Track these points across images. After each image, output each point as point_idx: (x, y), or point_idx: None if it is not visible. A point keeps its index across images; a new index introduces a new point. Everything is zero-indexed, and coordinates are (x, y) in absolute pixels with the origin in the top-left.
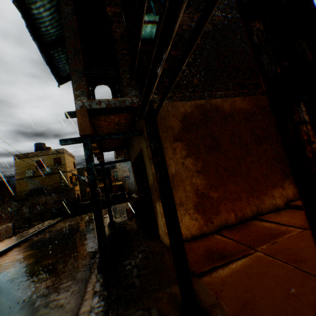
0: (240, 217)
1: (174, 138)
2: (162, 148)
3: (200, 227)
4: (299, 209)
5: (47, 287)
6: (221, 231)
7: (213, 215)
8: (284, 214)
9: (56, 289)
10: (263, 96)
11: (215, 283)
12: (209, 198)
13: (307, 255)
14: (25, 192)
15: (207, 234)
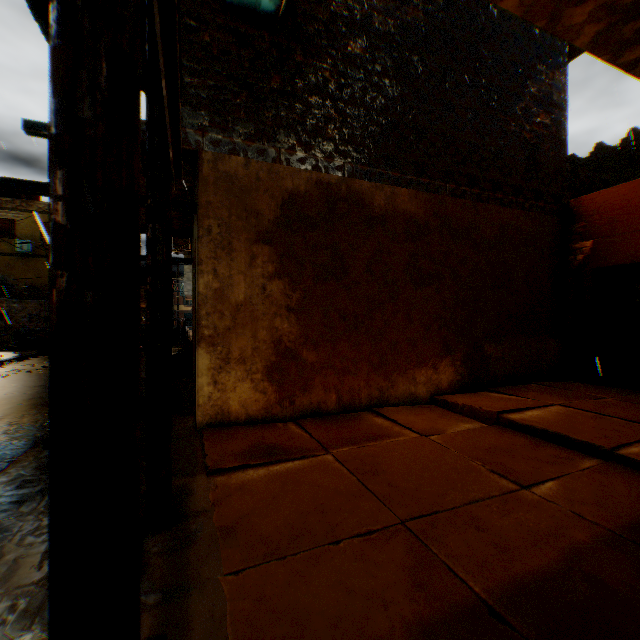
0: (346, 404)
1: (258, 234)
2: (169, 241)
3: (267, 406)
4: (447, 407)
5: None
6: (303, 420)
7: (297, 390)
8: (419, 410)
9: None
10: (454, 198)
11: (228, 486)
12: (299, 360)
13: (391, 468)
14: None
15: (278, 420)
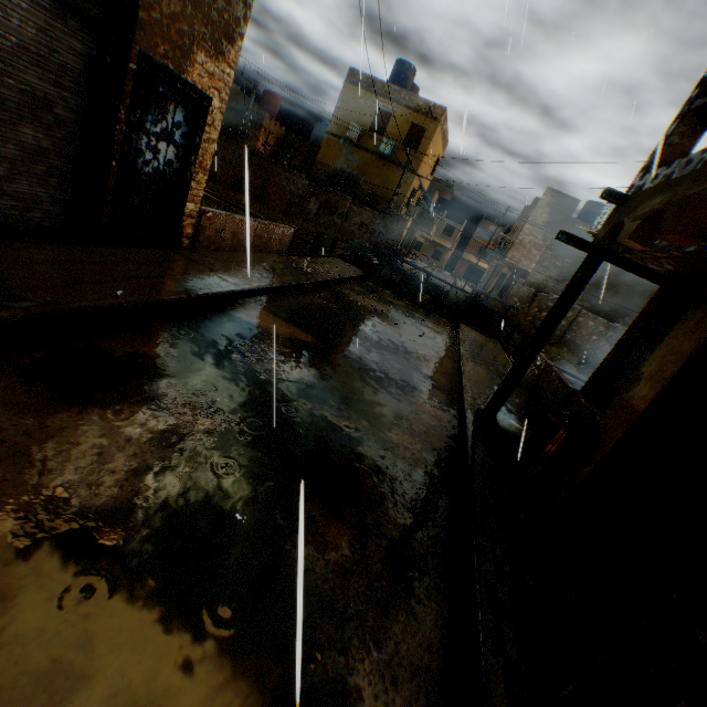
0: None
1: None
2: None
3: None
4: None
5: (339, 570)
6: None
7: None
8: None
9: (362, 622)
10: None
11: None
12: None
13: None
14: (327, 169)
15: None
